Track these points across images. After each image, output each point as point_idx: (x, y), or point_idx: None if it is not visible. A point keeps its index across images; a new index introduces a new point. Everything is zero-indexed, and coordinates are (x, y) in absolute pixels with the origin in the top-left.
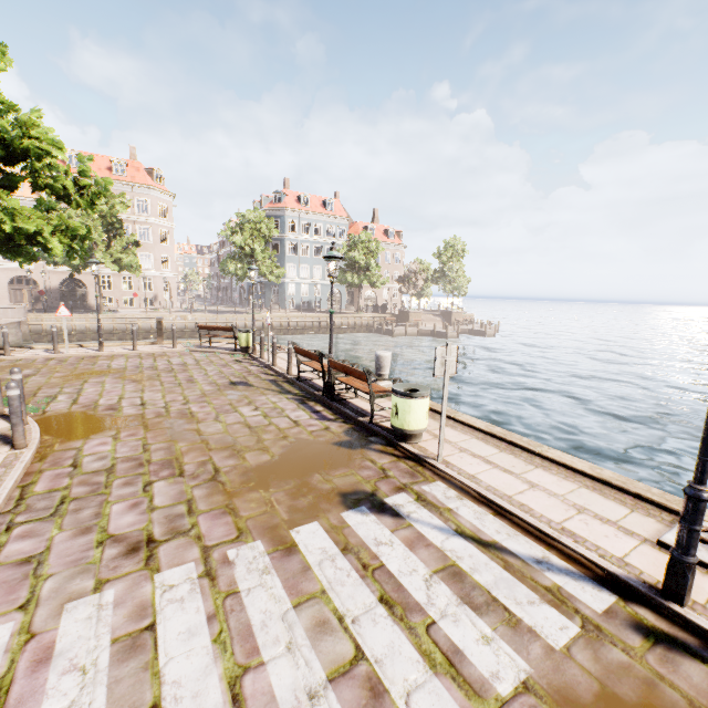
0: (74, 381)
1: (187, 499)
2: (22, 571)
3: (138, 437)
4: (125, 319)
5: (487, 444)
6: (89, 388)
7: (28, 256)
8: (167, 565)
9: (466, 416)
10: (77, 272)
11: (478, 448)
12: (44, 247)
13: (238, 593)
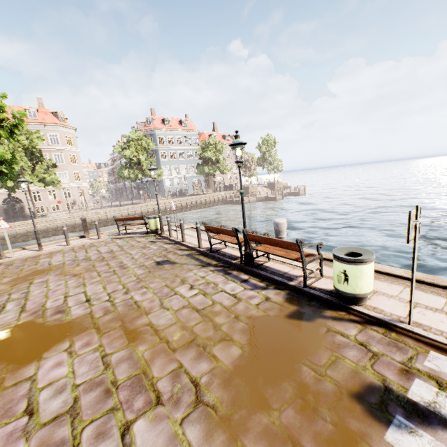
0: (20, 284)
1: None
2: None
3: (94, 346)
4: (55, 220)
5: (425, 292)
6: (34, 291)
7: None
8: None
9: (377, 265)
10: (13, 192)
11: (424, 299)
12: None
13: None
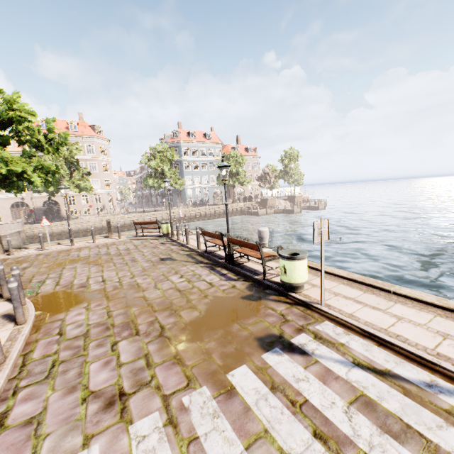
0: (56, 268)
1: (144, 354)
2: (26, 432)
3: (103, 306)
4: (86, 222)
5: (352, 287)
6: (66, 273)
7: (19, 188)
8: (137, 416)
9: (330, 268)
10: (53, 196)
11: (347, 291)
12: (29, 181)
13: (197, 439)
